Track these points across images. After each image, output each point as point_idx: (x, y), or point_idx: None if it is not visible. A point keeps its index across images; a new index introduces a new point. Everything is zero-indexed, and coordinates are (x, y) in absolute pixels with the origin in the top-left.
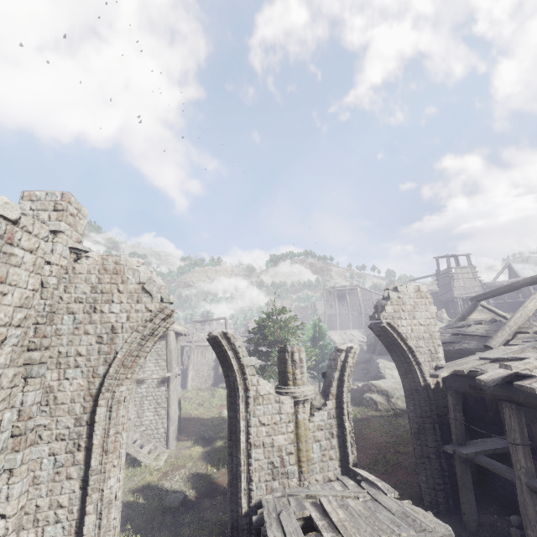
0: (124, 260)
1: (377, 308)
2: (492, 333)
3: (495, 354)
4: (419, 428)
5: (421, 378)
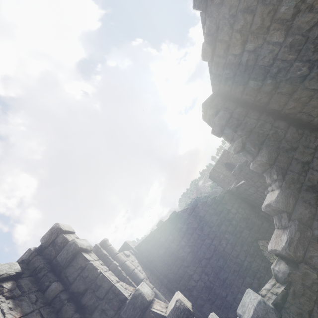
0: None
1: None
2: None
3: None
4: None
5: None
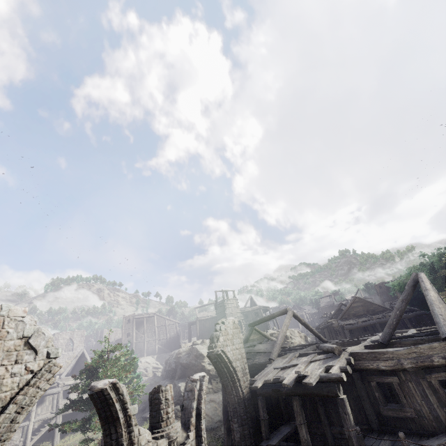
0: (6, 310)
1: (213, 339)
2: (270, 349)
3: (279, 364)
4: (241, 436)
5: (241, 392)
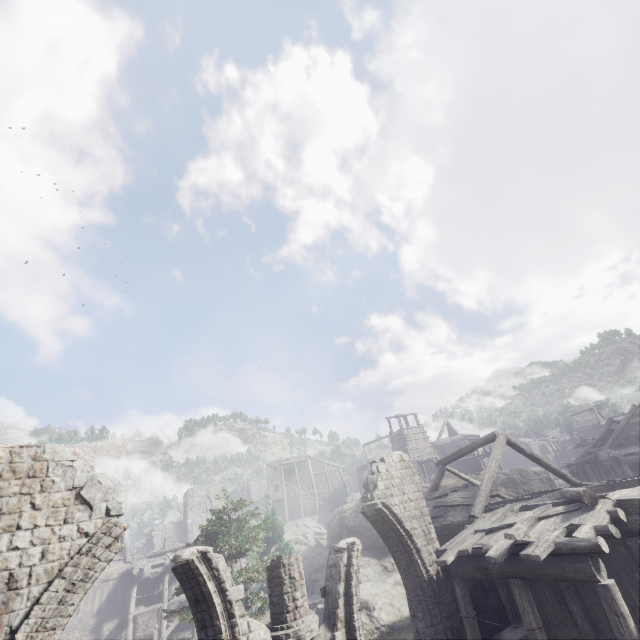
0: (51, 452)
1: (368, 486)
2: (471, 500)
3: (484, 524)
4: None
5: (424, 570)
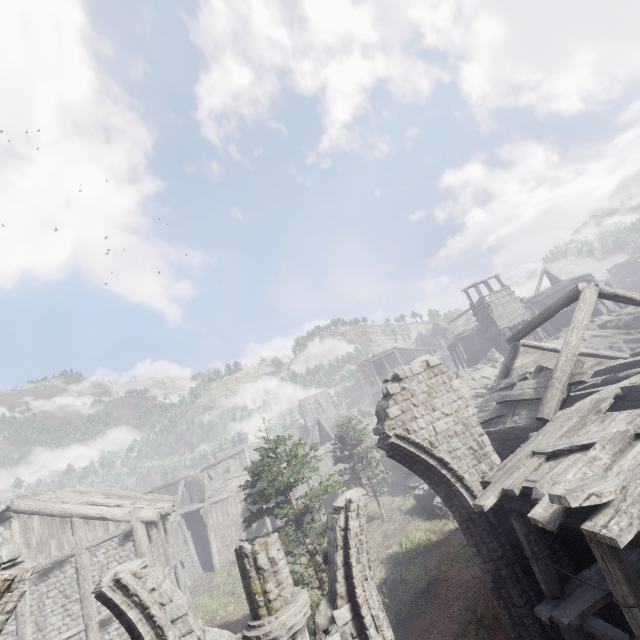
0: None
1: (378, 415)
2: (542, 392)
3: (551, 437)
4: (495, 579)
5: (471, 500)
